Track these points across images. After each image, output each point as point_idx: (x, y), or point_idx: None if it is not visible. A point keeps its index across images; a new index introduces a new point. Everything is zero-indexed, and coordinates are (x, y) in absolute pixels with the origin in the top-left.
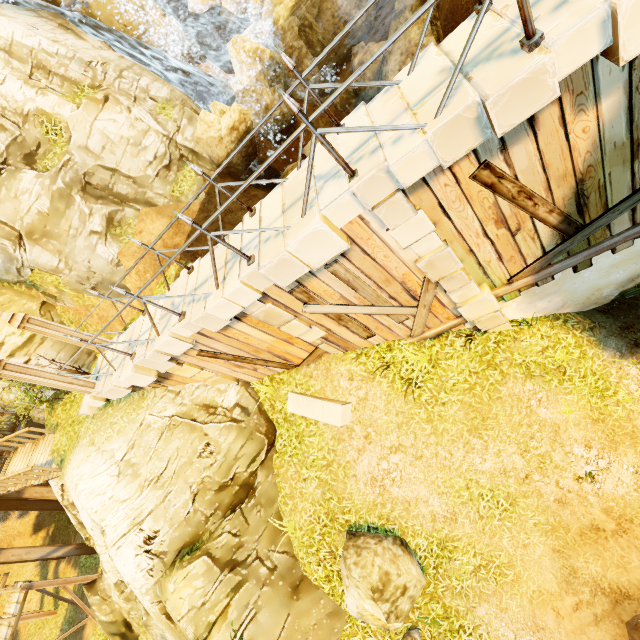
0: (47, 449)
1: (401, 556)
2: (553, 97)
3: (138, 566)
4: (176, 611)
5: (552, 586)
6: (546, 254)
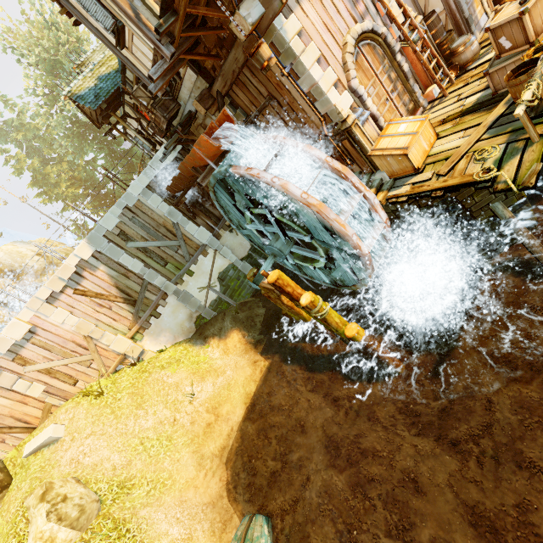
0: None
1: (72, 482)
2: (75, 269)
3: None
4: None
5: (193, 473)
6: (133, 313)
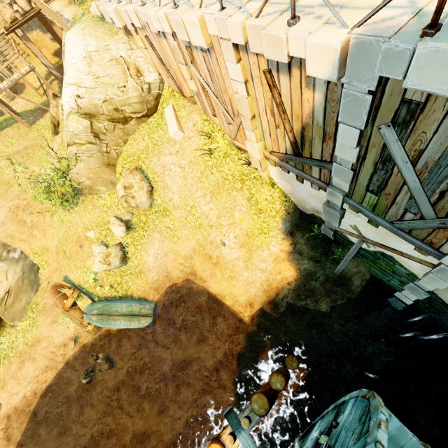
0: (72, 13)
1: (144, 191)
2: (285, 61)
3: (69, 102)
4: (68, 127)
5: (182, 254)
6: (286, 154)
